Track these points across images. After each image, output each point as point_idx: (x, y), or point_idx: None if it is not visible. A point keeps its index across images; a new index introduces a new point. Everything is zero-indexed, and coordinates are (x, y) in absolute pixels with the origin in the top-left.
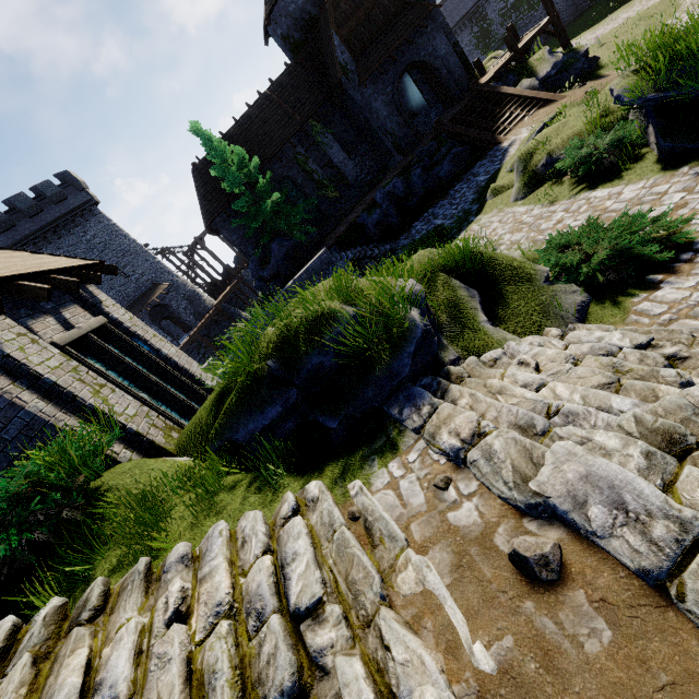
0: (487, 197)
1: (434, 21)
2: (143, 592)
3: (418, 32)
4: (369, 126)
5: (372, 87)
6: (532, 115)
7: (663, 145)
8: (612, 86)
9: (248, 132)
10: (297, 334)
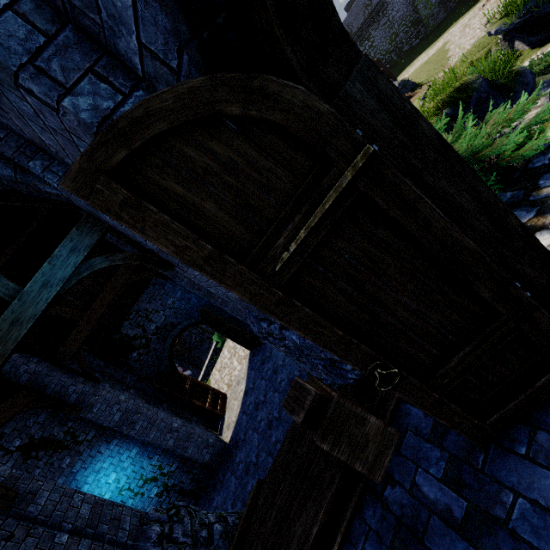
0: None
1: None
2: None
3: None
4: None
5: None
6: None
7: (534, 40)
8: (488, 31)
9: None
10: (452, 97)
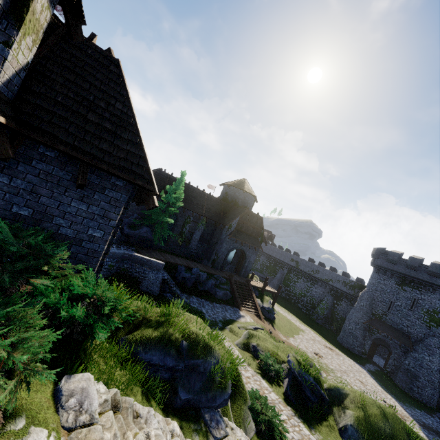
0: (227, 327)
1: (258, 251)
2: (133, 419)
3: (253, 247)
4: (215, 244)
5: (229, 240)
6: (253, 314)
7: (288, 391)
8: (289, 354)
9: (188, 191)
10: (199, 343)
